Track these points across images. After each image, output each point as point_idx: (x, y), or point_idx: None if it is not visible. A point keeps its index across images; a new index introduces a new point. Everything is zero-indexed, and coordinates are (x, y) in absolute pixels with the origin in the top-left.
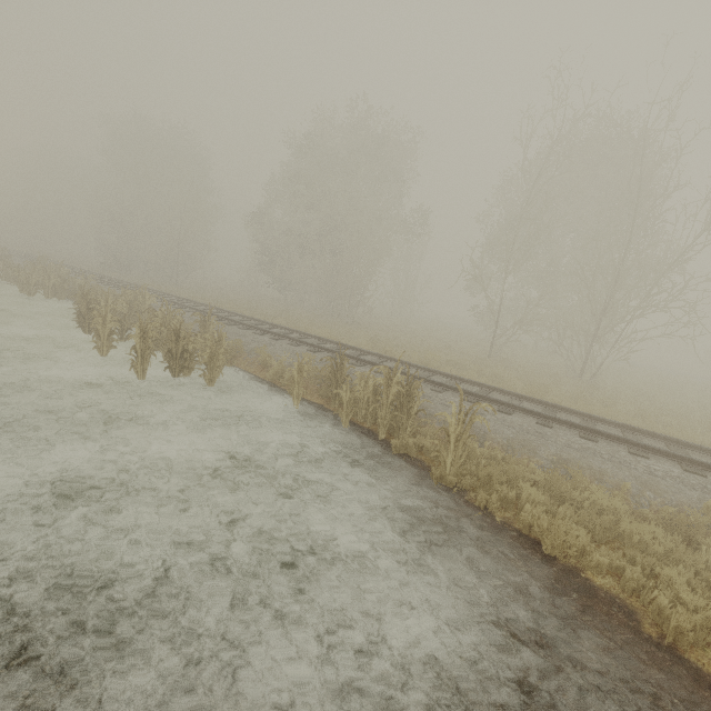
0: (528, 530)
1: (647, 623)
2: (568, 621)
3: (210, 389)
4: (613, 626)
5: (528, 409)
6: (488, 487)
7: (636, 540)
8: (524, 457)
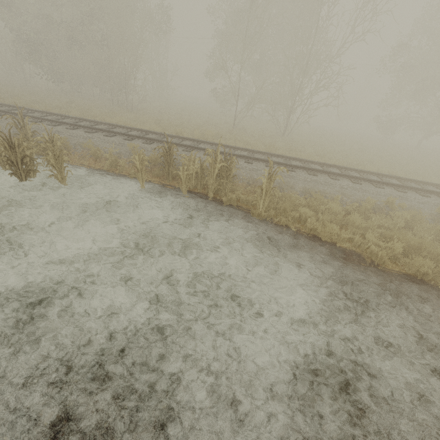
0: (309, 231)
1: (366, 258)
2: (343, 268)
3: (63, 186)
4: (357, 263)
5: (281, 162)
6: (283, 214)
7: (356, 224)
8: (289, 191)
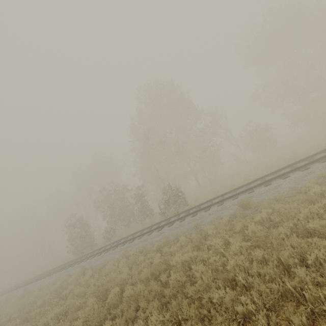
0: None
1: None
2: None
3: None
4: None
5: None
6: None
7: None
8: None
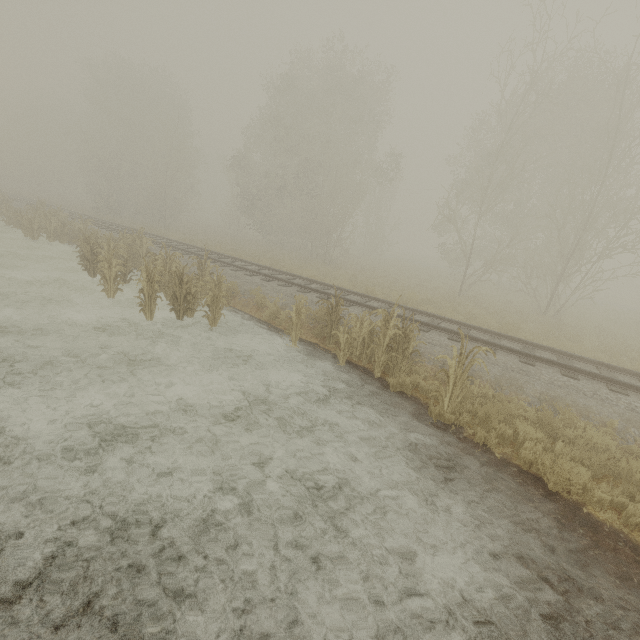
0: (527, 466)
1: None
2: (580, 556)
3: (213, 329)
4: (622, 560)
5: (510, 348)
6: (485, 424)
7: (636, 479)
8: (512, 394)
